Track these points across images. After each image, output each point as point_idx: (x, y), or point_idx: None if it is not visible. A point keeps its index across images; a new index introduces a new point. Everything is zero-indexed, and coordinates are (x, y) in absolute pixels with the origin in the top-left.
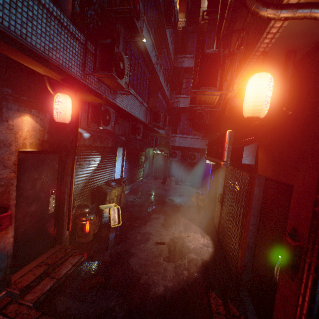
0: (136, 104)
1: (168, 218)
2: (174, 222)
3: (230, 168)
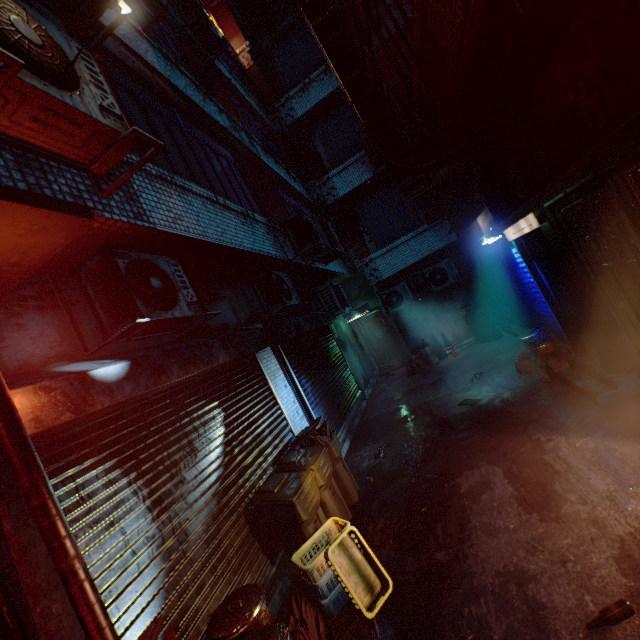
0: (231, 221)
1: (513, 465)
2: (547, 471)
3: None
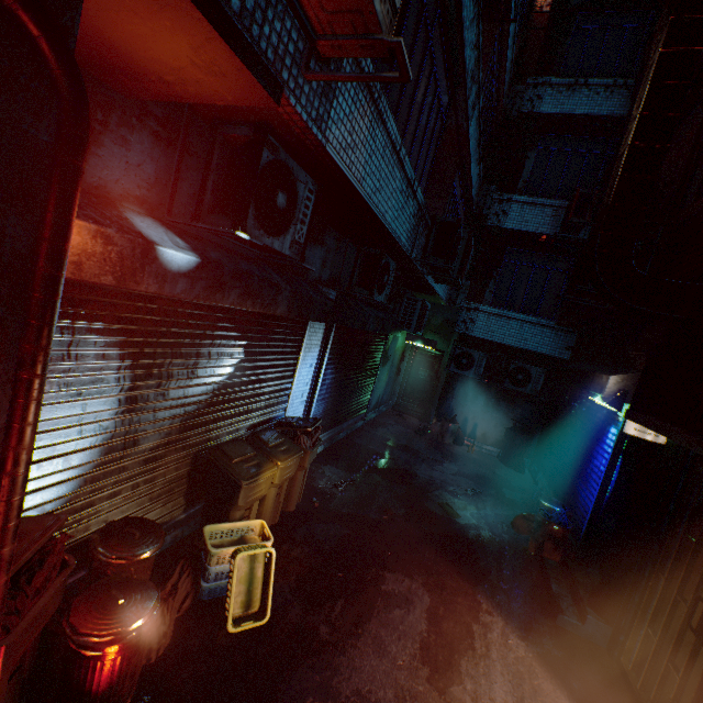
0: (394, 182)
1: (442, 606)
2: (466, 641)
3: None
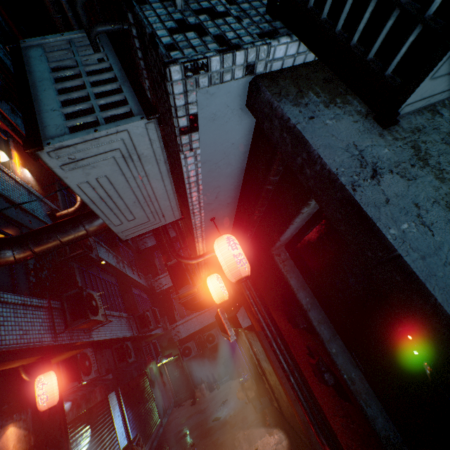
0: (114, 322)
1: (223, 447)
2: (233, 446)
3: (246, 332)
